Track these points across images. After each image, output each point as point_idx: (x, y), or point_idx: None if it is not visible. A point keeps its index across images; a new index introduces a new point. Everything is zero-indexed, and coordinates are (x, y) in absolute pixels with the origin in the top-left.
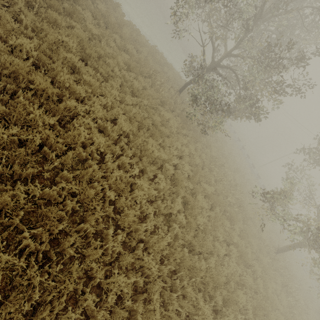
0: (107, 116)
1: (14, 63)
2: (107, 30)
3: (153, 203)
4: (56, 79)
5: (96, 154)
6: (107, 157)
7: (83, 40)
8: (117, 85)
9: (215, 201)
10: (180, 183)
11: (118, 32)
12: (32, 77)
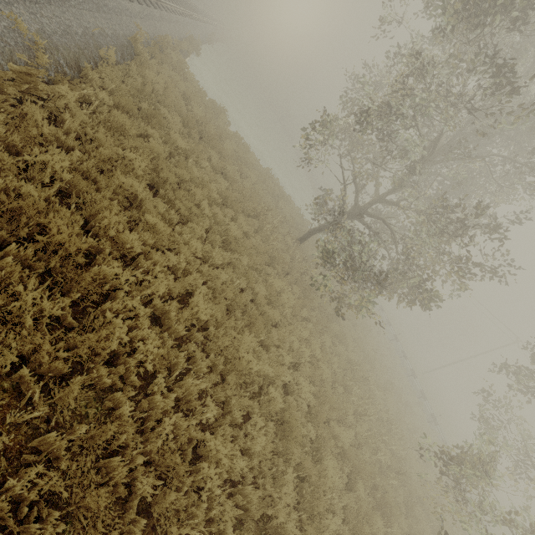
0: (174, 290)
1: (20, 191)
2: (201, 142)
3: (235, 488)
4: (95, 219)
5: (135, 377)
6: (157, 381)
7: (160, 157)
8: (201, 229)
9: (356, 466)
10: (294, 433)
11: (217, 147)
12: (46, 220)
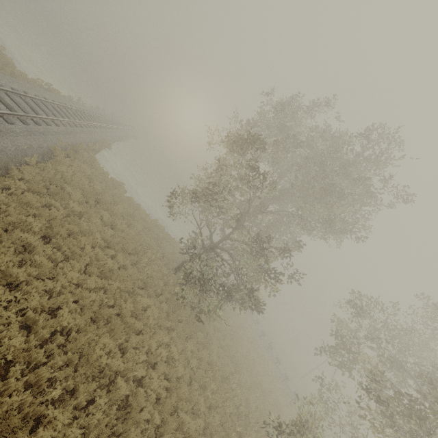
0: (46, 305)
1: None
2: (97, 206)
3: None
4: None
5: None
6: (15, 369)
7: (57, 218)
8: (82, 264)
9: None
10: (134, 412)
11: (109, 208)
12: None
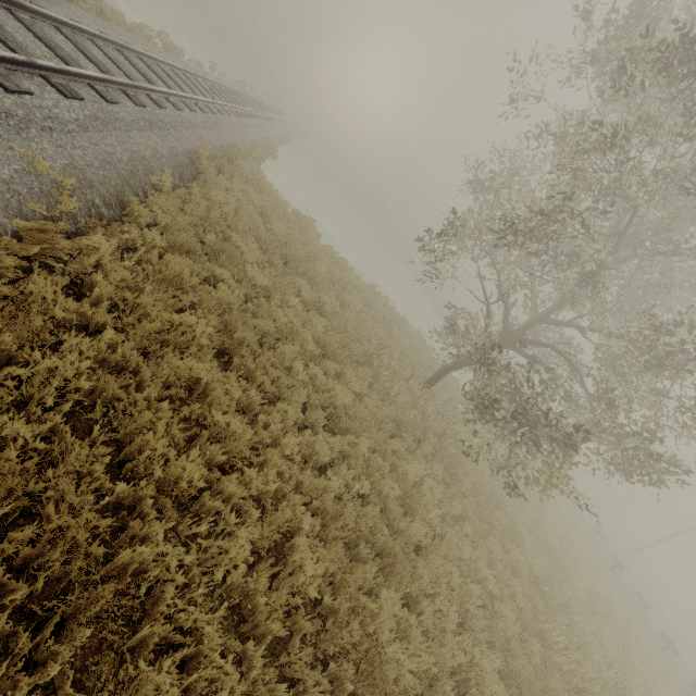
0: (261, 542)
1: (2, 432)
2: (286, 269)
3: None
4: (131, 444)
5: None
6: None
7: (232, 307)
8: (296, 406)
9: None
10: None
11: (307, 273)
12: (38, 485)
